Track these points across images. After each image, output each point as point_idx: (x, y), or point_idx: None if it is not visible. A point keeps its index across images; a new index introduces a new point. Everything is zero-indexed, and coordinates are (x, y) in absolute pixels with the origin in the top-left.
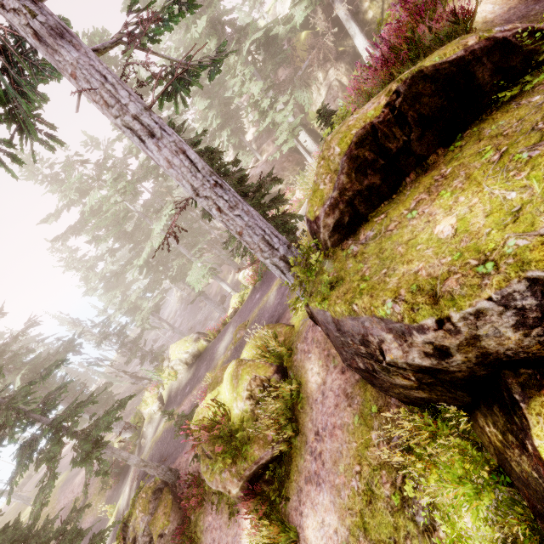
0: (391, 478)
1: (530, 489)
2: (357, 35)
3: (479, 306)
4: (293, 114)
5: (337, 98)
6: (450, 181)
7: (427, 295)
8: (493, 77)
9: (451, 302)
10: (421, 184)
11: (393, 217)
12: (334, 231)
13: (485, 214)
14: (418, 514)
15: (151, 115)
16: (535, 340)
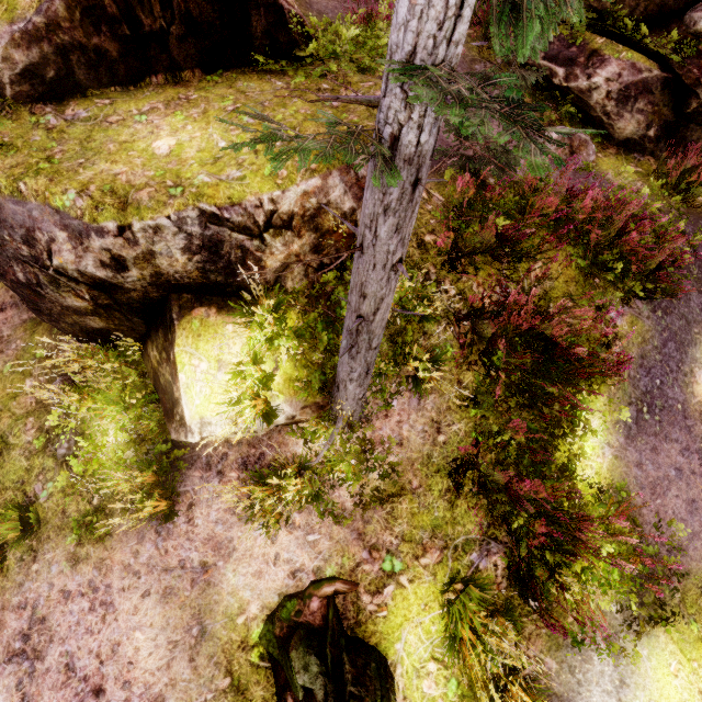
0: (39, 423)
1: (167, 394)
2: None
3: (160, 222)
4: None
5: None
6: (190, 107)
7: (118, 200)
8: (264, 37)
9: (137, 211)
10: (165, 93)
11: (119, 109)
12: (24, 78)
13: (199, 150)
14: (62, 447)
15: None
16: (195, 266)
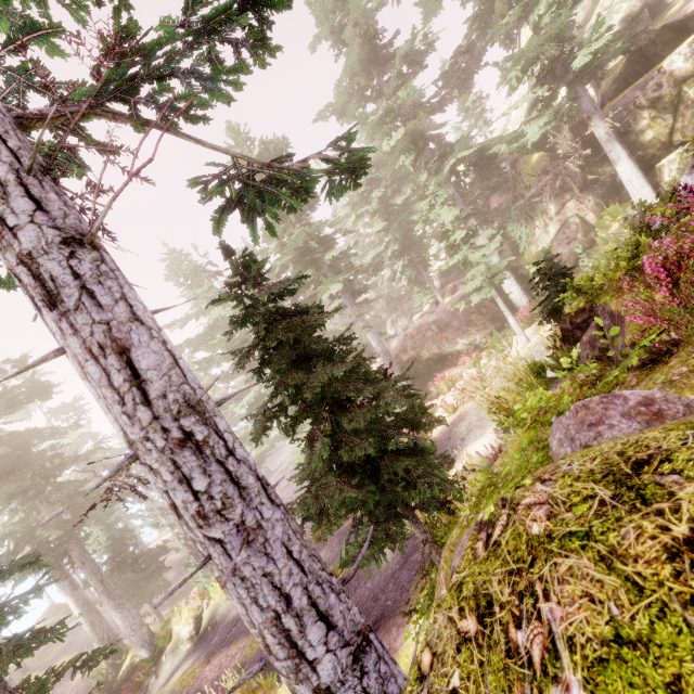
0: None
1: None
2: (622, 160)
3: None
4: (501, 251)
5: (574, 240)
6: None
7: None
8: None
9: None
10: None
11: None
12: None
13: None
14: None
15: (75, 255)
16: None
